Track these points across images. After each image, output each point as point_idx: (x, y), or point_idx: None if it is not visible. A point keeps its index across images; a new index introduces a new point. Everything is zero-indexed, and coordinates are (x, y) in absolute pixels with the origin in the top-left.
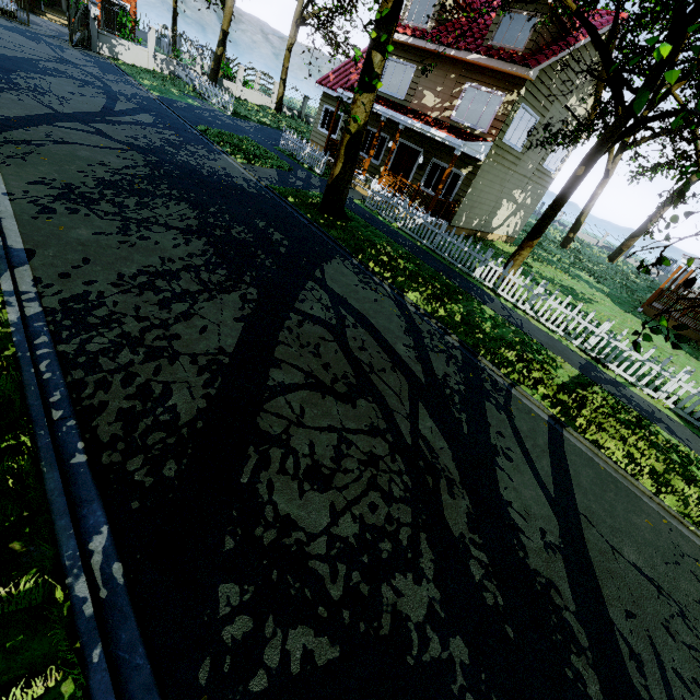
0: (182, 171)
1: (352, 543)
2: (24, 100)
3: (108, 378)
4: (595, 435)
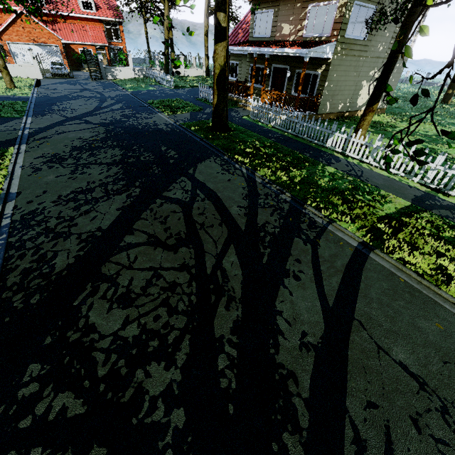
0: (125, 130)
1: (130, 341)
2: (53, 116)
3: (26, 253)
4: (402, 254)
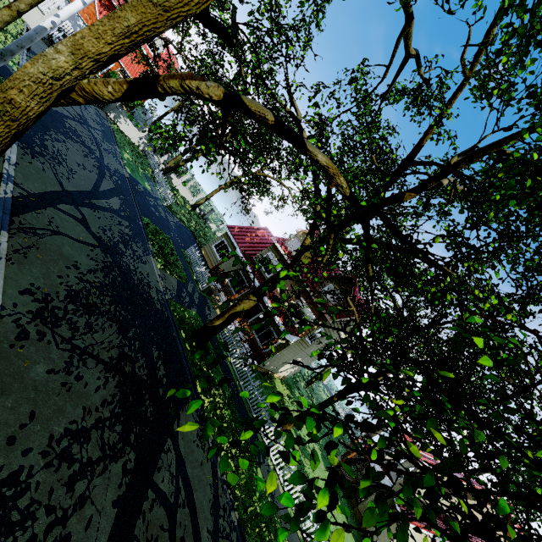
0: (123, 277)
1: None
2: (46, 170)
3: None
4: None
